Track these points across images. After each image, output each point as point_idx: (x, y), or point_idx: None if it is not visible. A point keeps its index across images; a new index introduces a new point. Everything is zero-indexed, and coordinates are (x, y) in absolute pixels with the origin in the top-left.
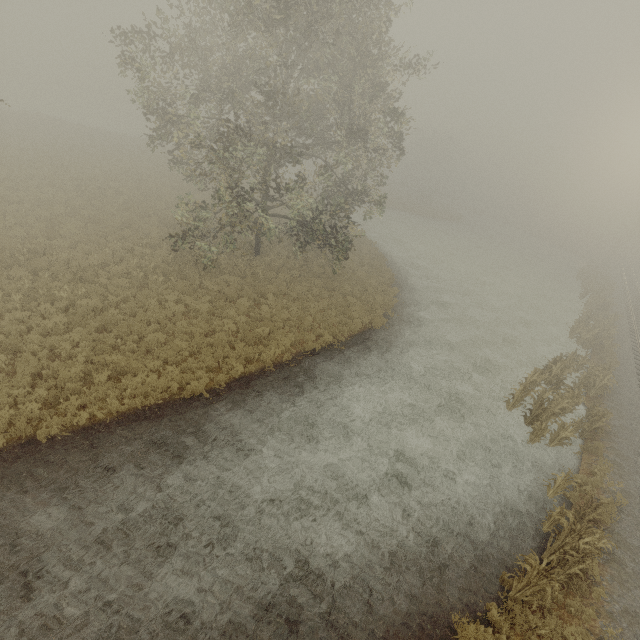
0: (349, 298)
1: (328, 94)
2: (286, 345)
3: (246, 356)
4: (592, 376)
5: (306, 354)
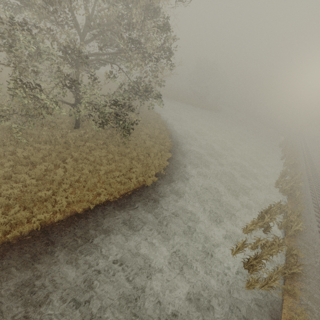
0: (133, 162)
1: (115, 13)
2: (63, 205)
3: (17, 220)
4: (290, 222)
5: (81, 212)
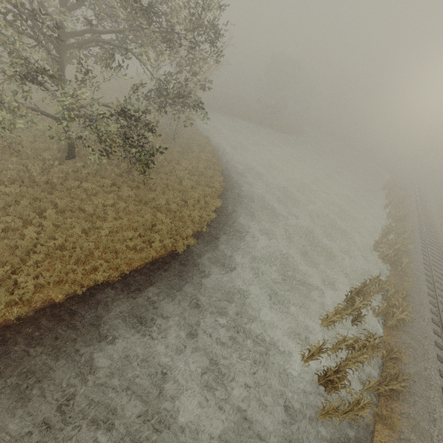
0: (157, 215)
1: None
2: (29, 291)
3: None
4: (392, 308)
5: (61, 300)
